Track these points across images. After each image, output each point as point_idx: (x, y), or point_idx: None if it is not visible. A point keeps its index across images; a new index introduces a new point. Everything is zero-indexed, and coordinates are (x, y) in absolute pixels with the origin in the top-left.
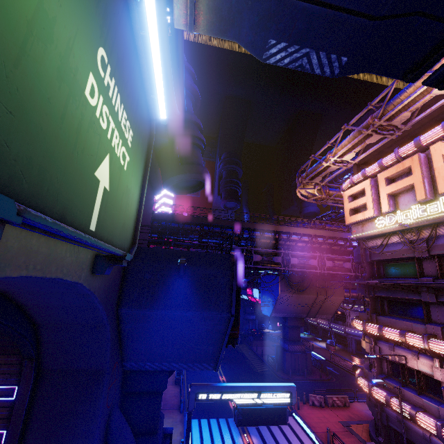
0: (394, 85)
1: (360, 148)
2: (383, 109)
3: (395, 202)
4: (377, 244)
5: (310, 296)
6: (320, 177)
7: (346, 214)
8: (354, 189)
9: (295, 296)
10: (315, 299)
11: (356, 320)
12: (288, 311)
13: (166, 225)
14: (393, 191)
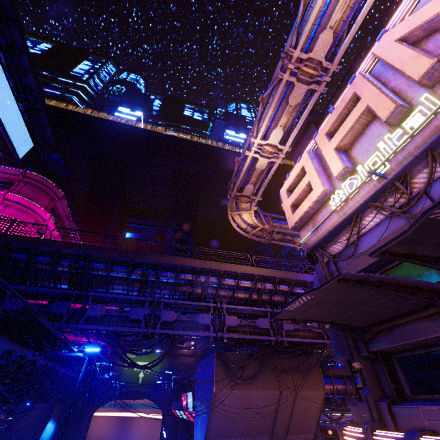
0: (302, 4)
1: (286, 117)
2: (296, 37)
3: (350, 159)
4: (343, 246)
5: (269, 393)
6: (250, 184)
7: (288, 214)
8: (292, 176)
9: (243, 395)
10: (278, 399)
11: (348, 428)
12: (236, 430)
13: (2, 253)
14: (341, 139)
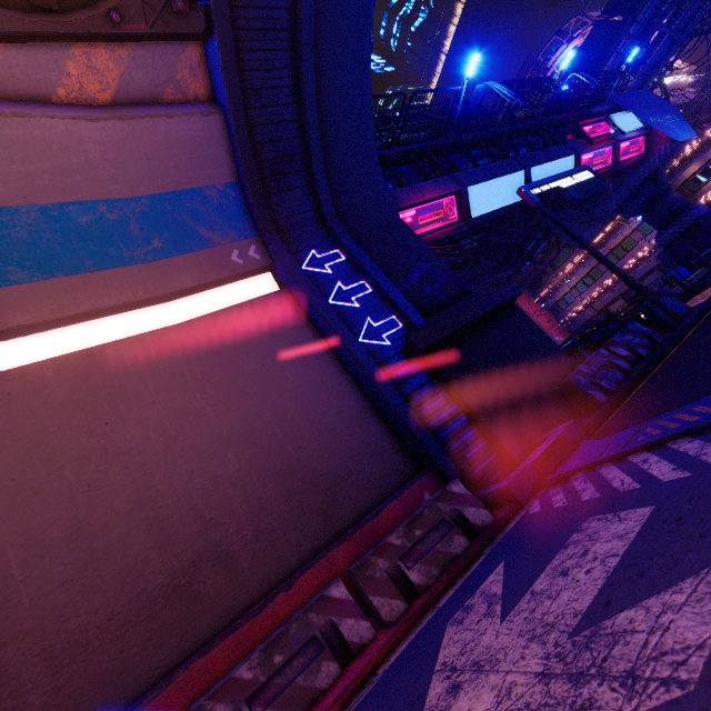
0: None
1: None
2: None
3: None
4: None
5: None
6: None
7: None
8: None
9: None
10: None
11: (704, 132)
12: None
13: None
14: None
